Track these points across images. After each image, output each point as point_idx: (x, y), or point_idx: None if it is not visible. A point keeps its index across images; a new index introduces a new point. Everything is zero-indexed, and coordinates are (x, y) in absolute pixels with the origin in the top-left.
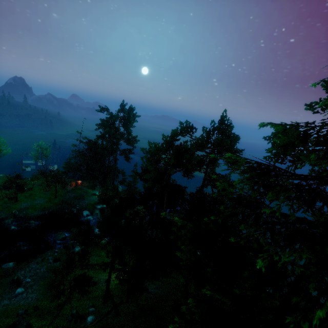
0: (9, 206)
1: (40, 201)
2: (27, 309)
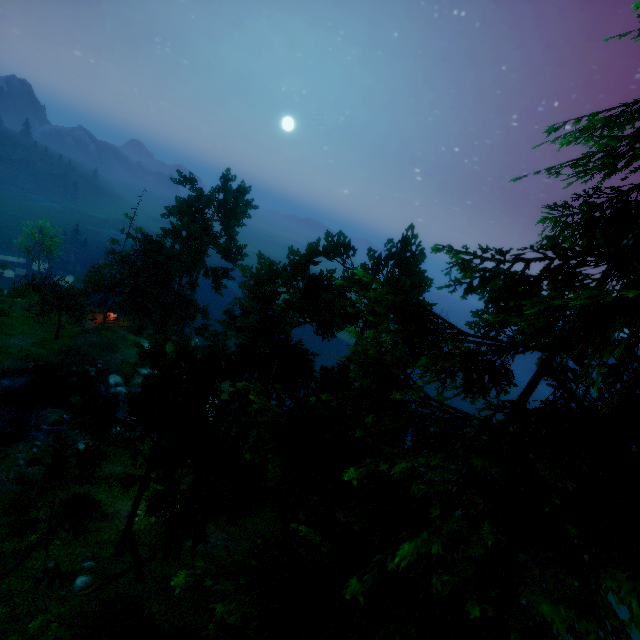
0: None
1: (21, 341)
2: None
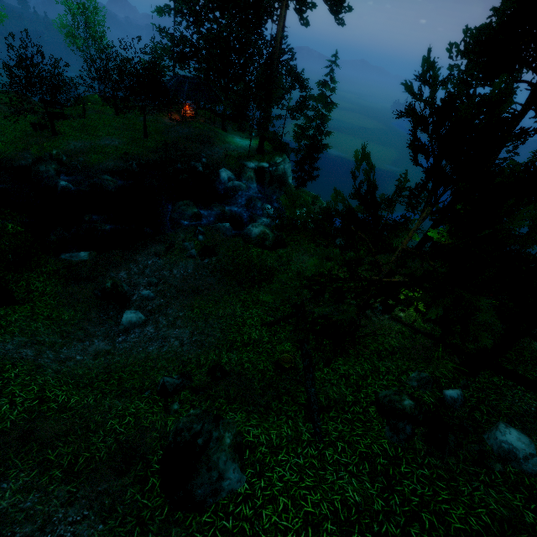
0: (41, 143)
1: (112, 142)
2: (184, 371)
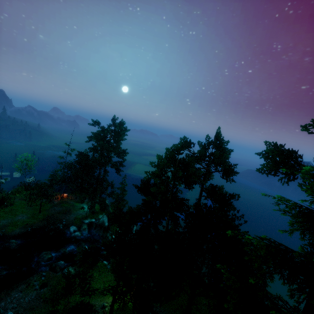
0: None
1: (22, 217)
2: None
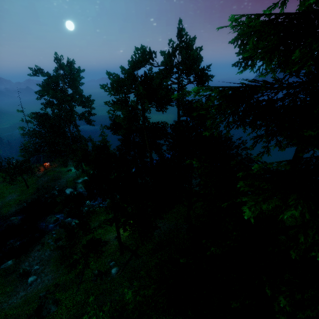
0: None
1: (12, 197)
2: (48, 289)
